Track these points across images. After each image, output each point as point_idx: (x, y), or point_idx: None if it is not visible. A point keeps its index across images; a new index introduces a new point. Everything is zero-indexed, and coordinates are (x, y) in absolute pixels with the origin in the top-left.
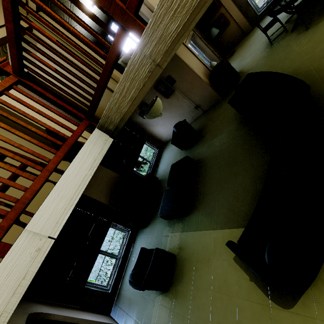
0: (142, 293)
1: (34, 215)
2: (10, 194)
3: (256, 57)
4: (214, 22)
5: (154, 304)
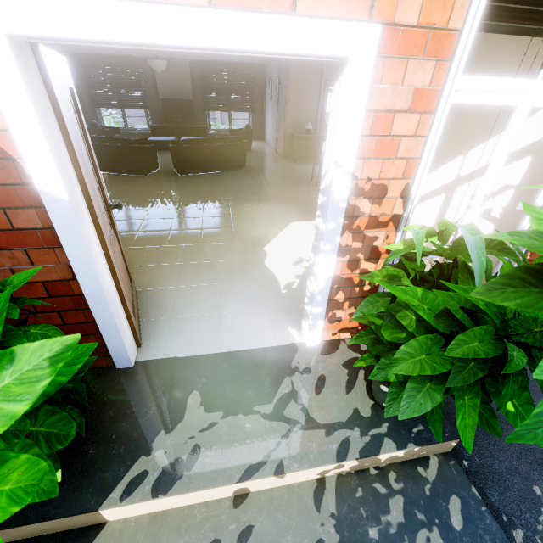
0: None
1: None
2: None
3: None
4: None
5: None
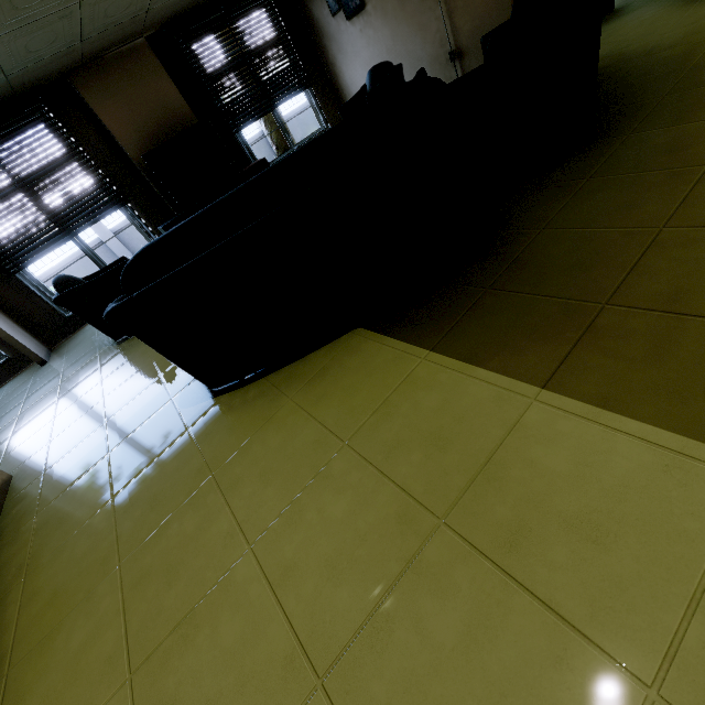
0: (99, 337)
1: None
2: None
3: None
4: None
5: (95, 352)
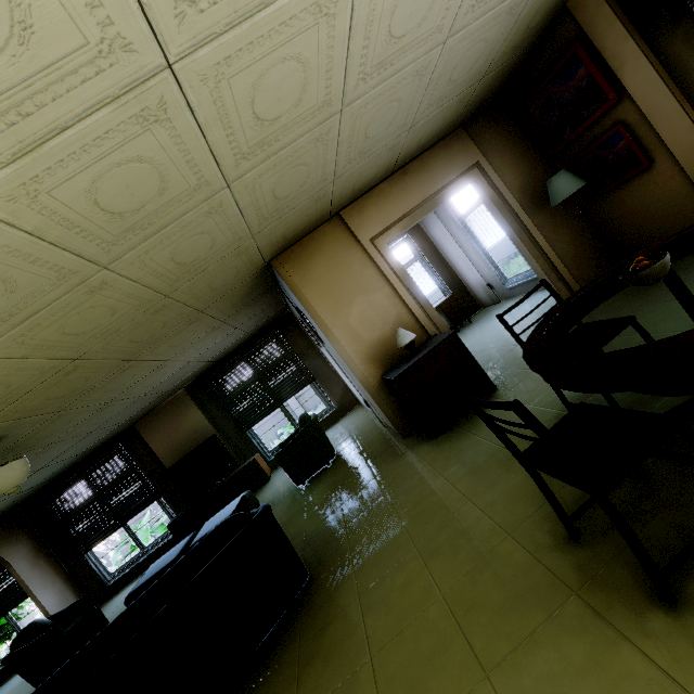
0: None
1: None
2: None
3: (533, 400)
4: (590, 145)
5: None
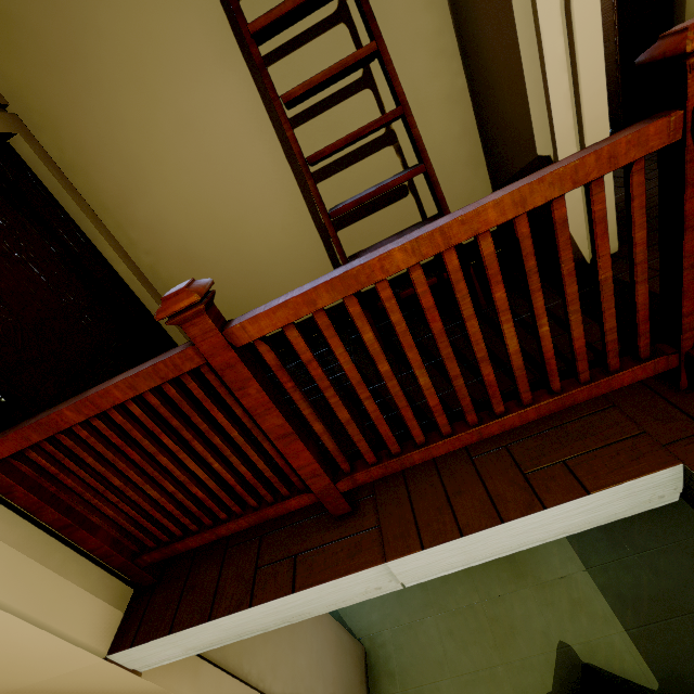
0: None
1: (409, 554)
2: (366, 227)
3: None
4: None
5: None
